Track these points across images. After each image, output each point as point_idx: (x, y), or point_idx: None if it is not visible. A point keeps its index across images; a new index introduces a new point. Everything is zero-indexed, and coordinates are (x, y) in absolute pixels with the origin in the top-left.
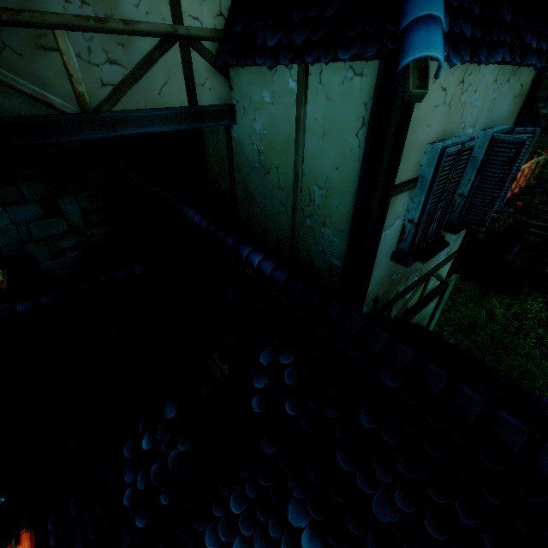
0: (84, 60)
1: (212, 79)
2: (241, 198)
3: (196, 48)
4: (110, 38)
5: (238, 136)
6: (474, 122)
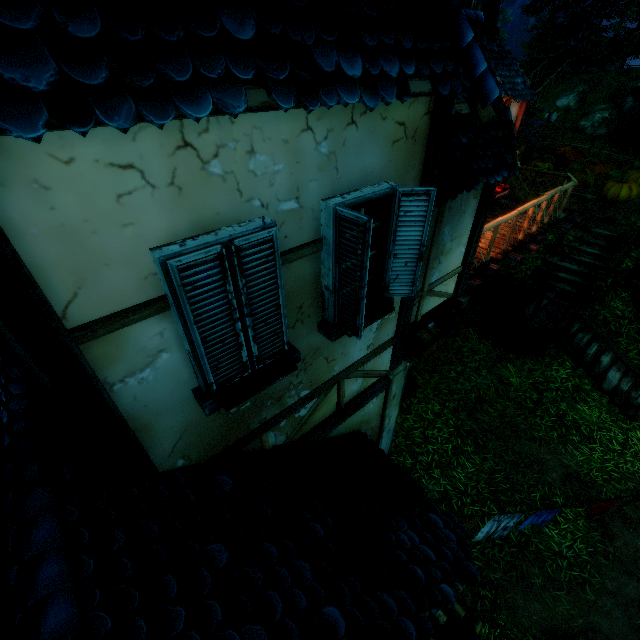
0: None
1: None
2: None
3: None
4: None
5: None
6: (293, 192)
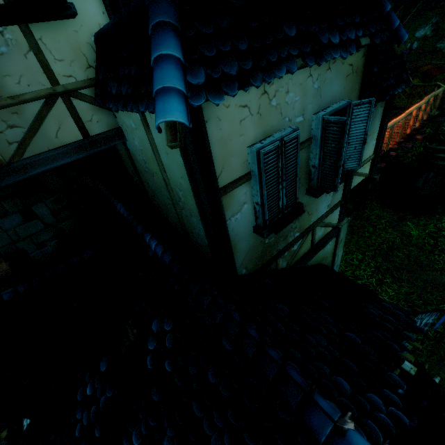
0: None
1: (97, 114)
2: (149, 191)
3: (76, 97)
4: (4, 111)
5: (131, 149)
6: (301, 111)
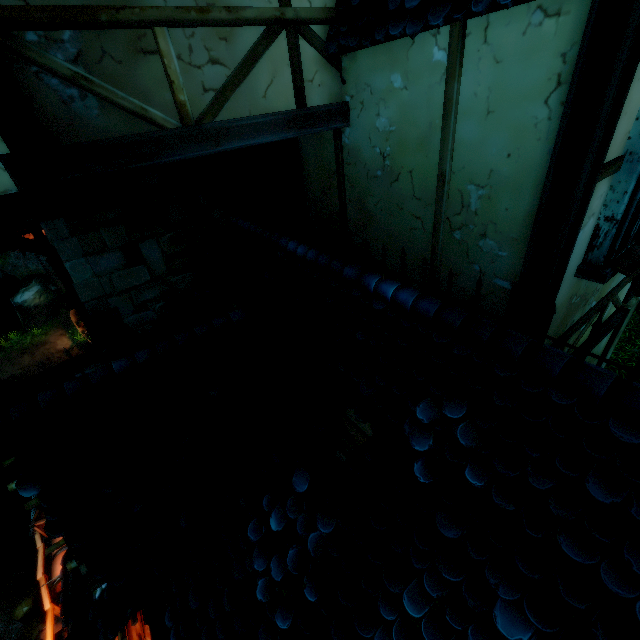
0: (185, 62)
1: (322, 72)
2: (355, 219)
3: (305, 34)
4: (211, 32)
5: (352, 141)
6: None
